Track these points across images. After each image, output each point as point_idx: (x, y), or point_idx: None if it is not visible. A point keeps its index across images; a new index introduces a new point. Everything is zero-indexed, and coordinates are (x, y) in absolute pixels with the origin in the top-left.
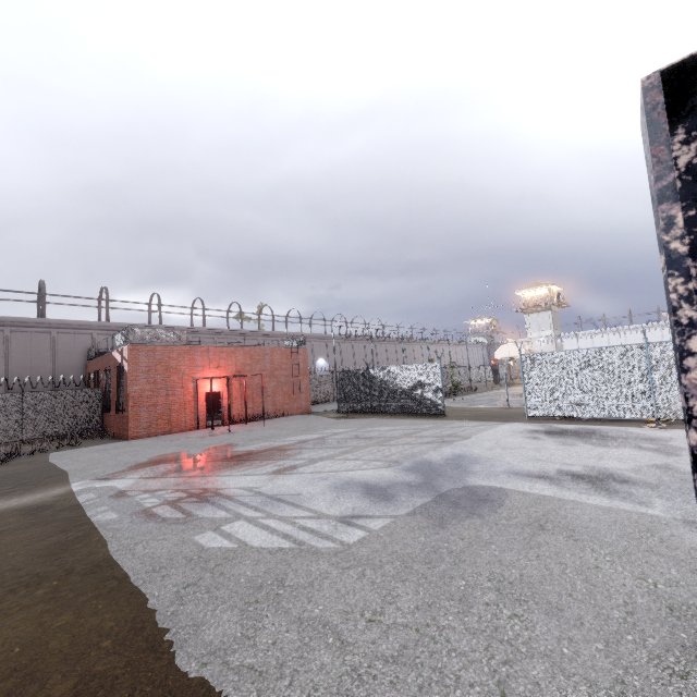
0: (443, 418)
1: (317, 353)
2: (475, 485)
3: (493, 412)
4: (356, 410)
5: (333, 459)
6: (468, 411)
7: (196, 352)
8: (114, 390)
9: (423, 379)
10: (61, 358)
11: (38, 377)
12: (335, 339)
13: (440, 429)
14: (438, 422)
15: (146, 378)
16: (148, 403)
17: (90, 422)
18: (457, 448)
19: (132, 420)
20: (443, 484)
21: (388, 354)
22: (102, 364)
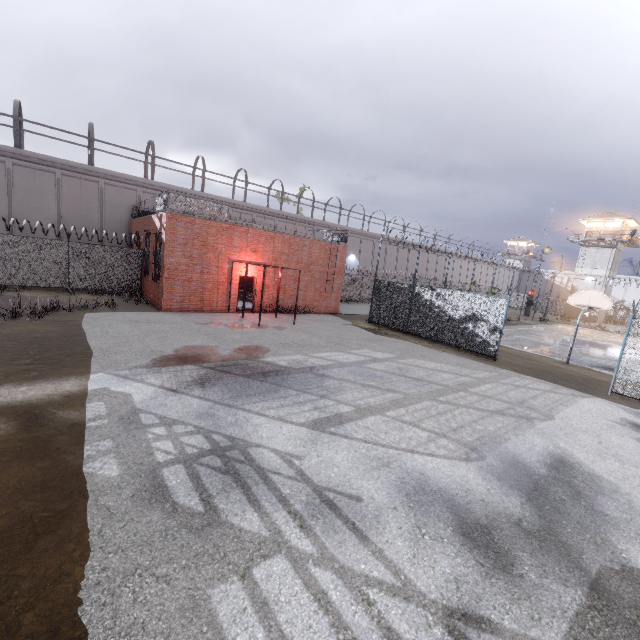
0: (494, 364)
1: (350, 248)
2: (639, 568)
3: (552, 367)
4: (389, 325)
5: (385, 414)
6: (519, 357)
7: (235, 231)
8: (152, 256)
9: (479, 313)
10: (108, 211)
11: (83, 228)
12: (371, 237)
13: (501, 386)
14: (491, 369)
15: (182, 251)
16: (183, 277)
17: (130, 281)
18: (548, 438)
19: (166, 292)
20: (580, 544)
21: (419, 262)
22: (143, 225)
